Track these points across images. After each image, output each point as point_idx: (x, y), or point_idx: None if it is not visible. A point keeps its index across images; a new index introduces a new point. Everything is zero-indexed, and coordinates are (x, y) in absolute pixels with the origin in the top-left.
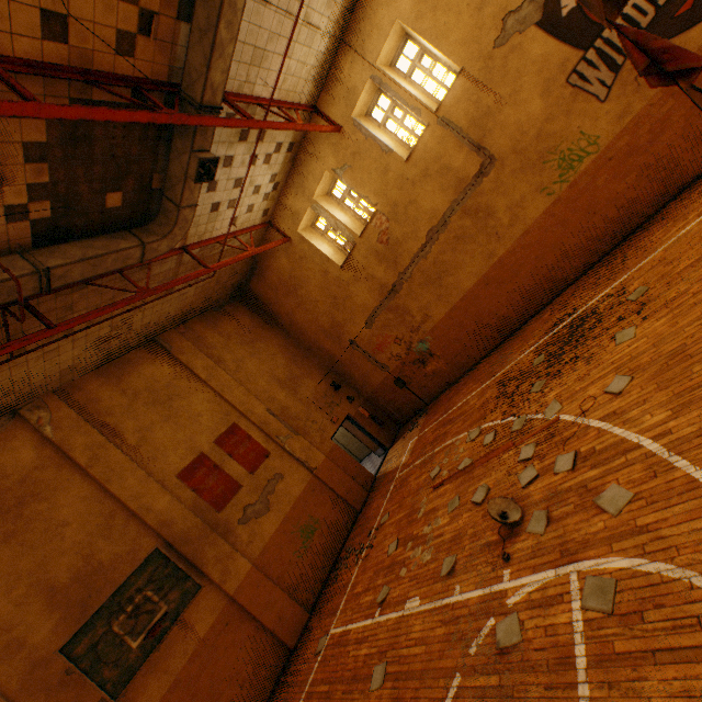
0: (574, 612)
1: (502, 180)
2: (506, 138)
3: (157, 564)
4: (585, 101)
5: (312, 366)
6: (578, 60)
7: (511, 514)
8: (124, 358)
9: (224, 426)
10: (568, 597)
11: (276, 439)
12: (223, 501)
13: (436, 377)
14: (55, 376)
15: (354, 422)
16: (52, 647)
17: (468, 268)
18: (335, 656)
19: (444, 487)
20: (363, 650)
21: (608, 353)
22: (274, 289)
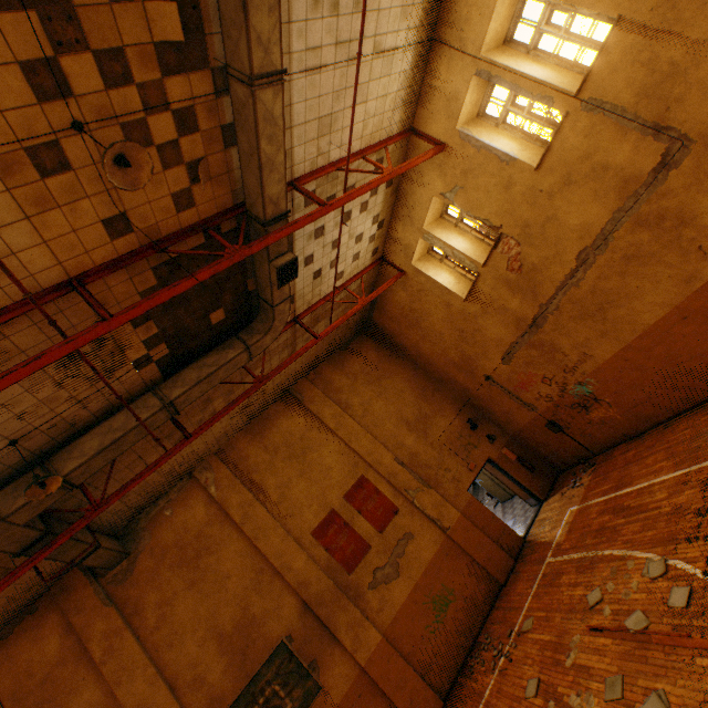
0: None
1: (707, 169)
2: None
3: (282, 657)
4: None
5: (443, 401)
6: None
7: None
8: (265, 413)
9: (352, 479)
10: None
11: (405, 493)
12: (353, 562)
13: (605, 426)
14: (213, 443)
15: (497, 467)
16: (222, 687)
17: (649, 296)
18: None
19: (603, 640)
20: None
21: None
22: (396, 321)
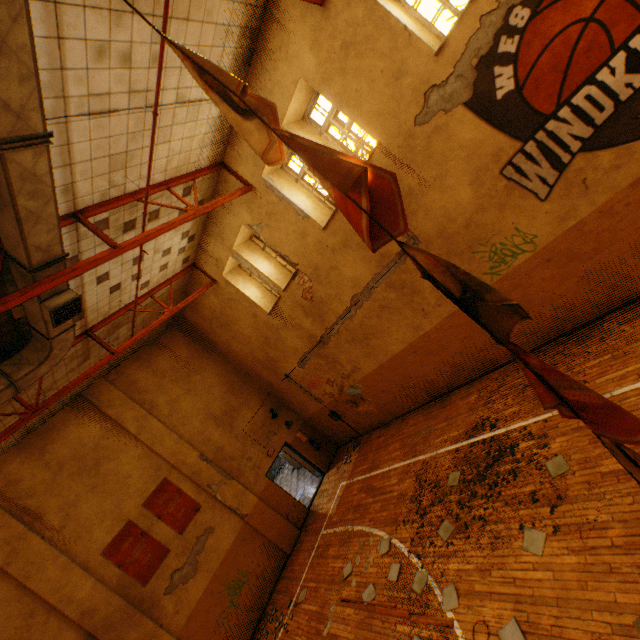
0: None
1: None
2: (431, 222)
3: None
4: (522, 196)
5: (250, 393)
6: (515, 151)
7: None
8: (48, 423)
9: (154, 483)
10: None
11: (208, 489)
12: (149, 572)
13: (368, 417)
14: None
15: (292, 449)
16: None
17: (395, 335)
18: None
19: (349, 610)
20: None
21: (513, 555)
22: (208, 320)
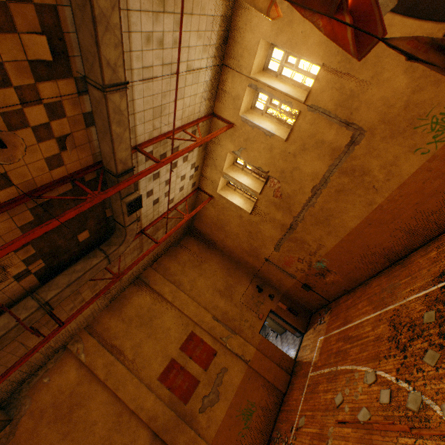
0: None
1: (373, 146)
2: (372, 113)
3: None
4: None
5: (241, 275)
6: (444, 32)
7: None
8: (122, 294)
9: (185, 334)
10: None
11: (220, 340)
12: (187, 395)
13: (334, 285)
14: (82, 321)
15: (276, 315)
16: None
17: (351, 212)
18: None
19: (347, 429)
20: None
21: None
22: (209, 226)
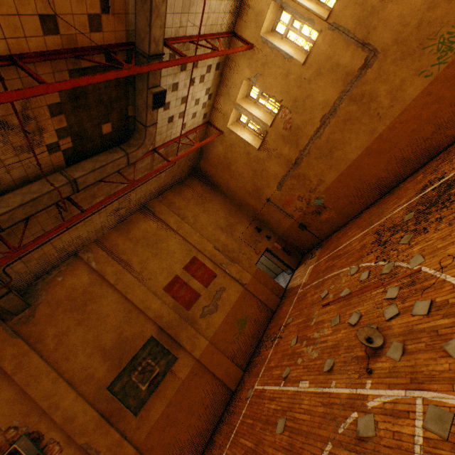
0: (416, 428)
1: (384, 69)
2: (388, 32)
3: (152, 345)
4: None
5: (242, 217)
6: None
7: (375, 340)
8: (129, 219)
9: (188, 258)
10: (413, 415)
11: (220, 266)
12: (190, 304)
13: (328, 223)
14: (93, 234)
15: (271, 253)
16: (107, 380)
17: (354, 143)
18: (256, 403)
19: (330, 307)
20: (273, 406)
21: None
22: (215, 167)
